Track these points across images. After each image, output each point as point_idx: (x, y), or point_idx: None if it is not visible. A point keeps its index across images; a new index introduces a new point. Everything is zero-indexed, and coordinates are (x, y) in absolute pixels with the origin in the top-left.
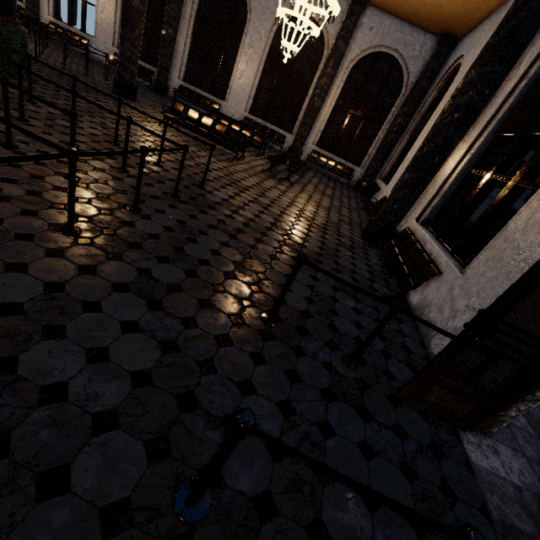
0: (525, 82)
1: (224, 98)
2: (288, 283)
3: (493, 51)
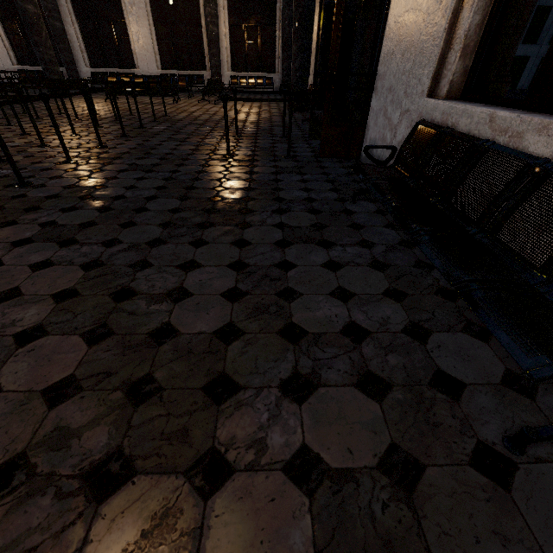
0: None
1: (133, 67)
2: (235, 108)
3: None
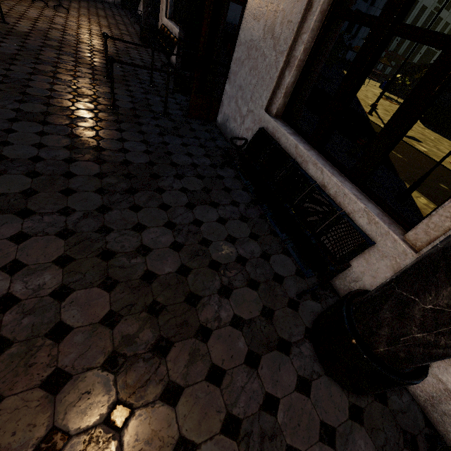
0: None
1: None
2: (106, 52)
3: None
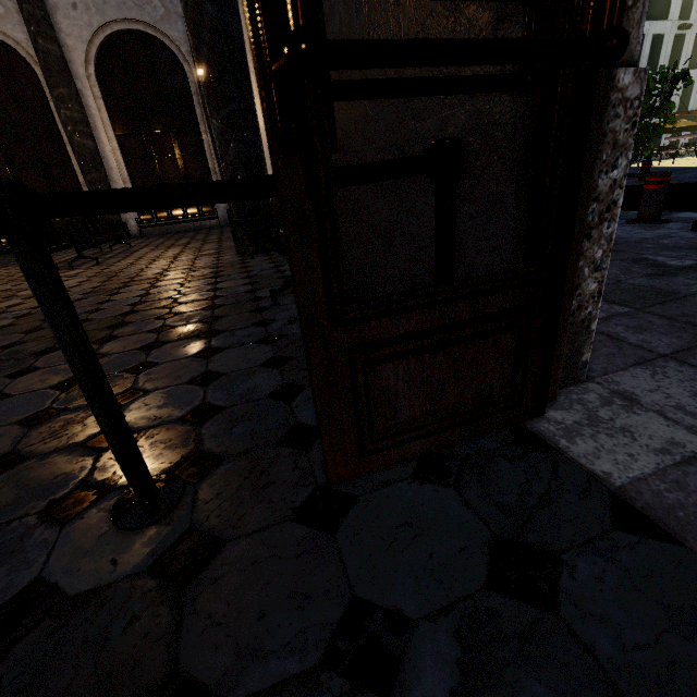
0: None
1: None
2: None
3: None
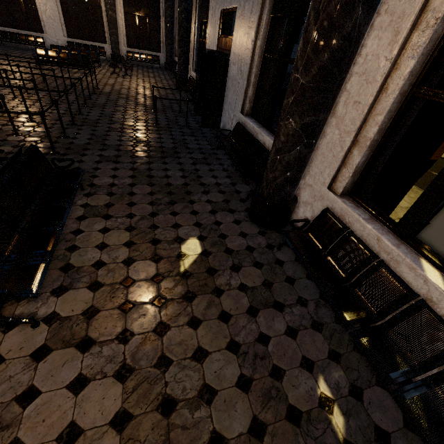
0: None
1: (38, 30)
2: (153, 95)
3: None
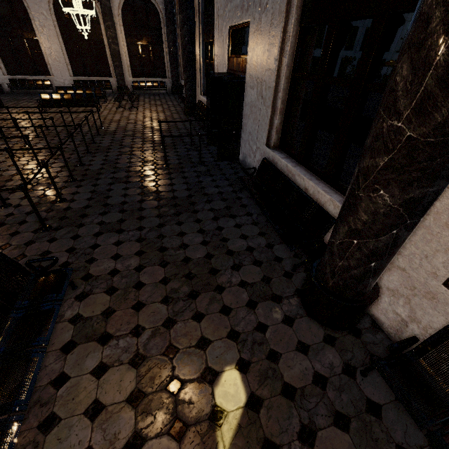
0: (200, 15)
1: (46, 73)
2: (161, 131)
3: (182, 4)
